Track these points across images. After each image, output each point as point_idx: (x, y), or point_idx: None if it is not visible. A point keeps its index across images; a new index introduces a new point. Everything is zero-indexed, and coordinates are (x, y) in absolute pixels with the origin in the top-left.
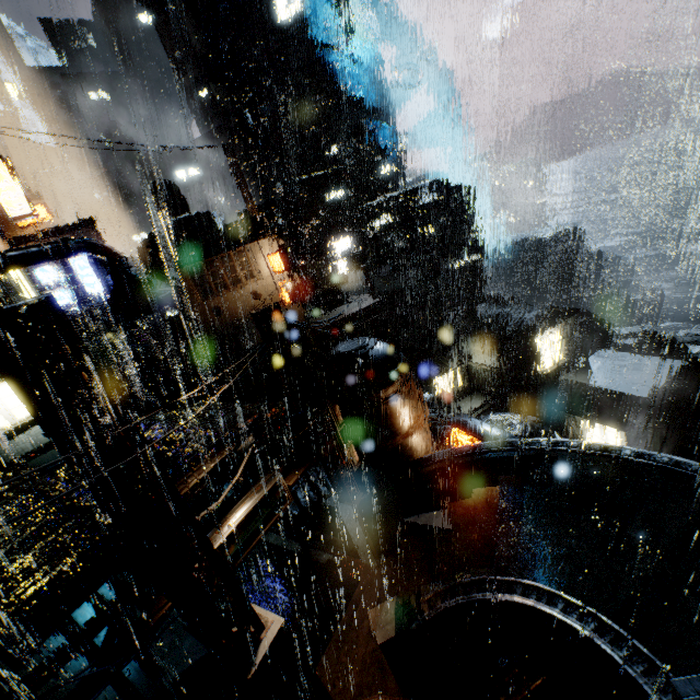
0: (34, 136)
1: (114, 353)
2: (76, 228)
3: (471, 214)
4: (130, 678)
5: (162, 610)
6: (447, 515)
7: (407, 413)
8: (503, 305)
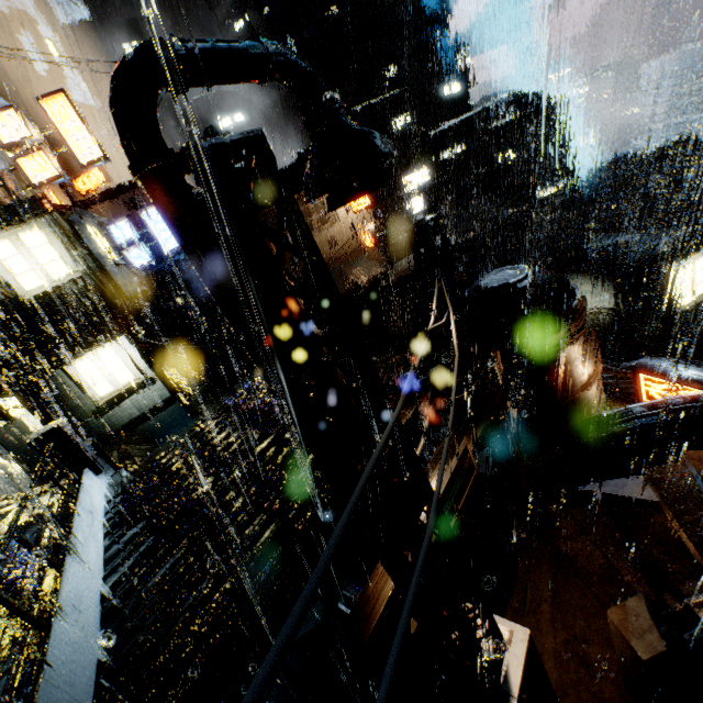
0: (79, 96)
1: (188, 317)
2: (138, 184)
3: (561, 130)
4: None
5: (373, 617)
6: (643, 484)
7: (587, 359)
8: (621, 233)
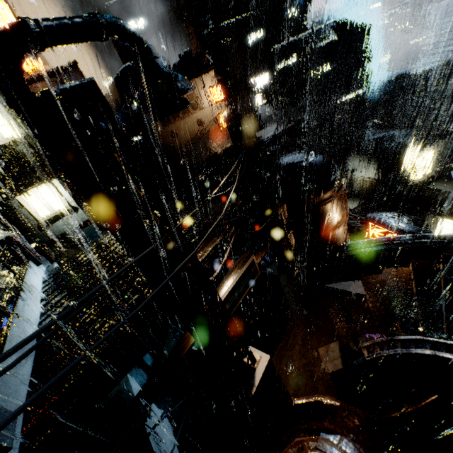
0: None
1: None
2: (65, 69)
3: (363, 52)
4: (148, 363)
5: (186, 347)
6: (359, 285)
7: (337, 212)
8: (388, 129)
